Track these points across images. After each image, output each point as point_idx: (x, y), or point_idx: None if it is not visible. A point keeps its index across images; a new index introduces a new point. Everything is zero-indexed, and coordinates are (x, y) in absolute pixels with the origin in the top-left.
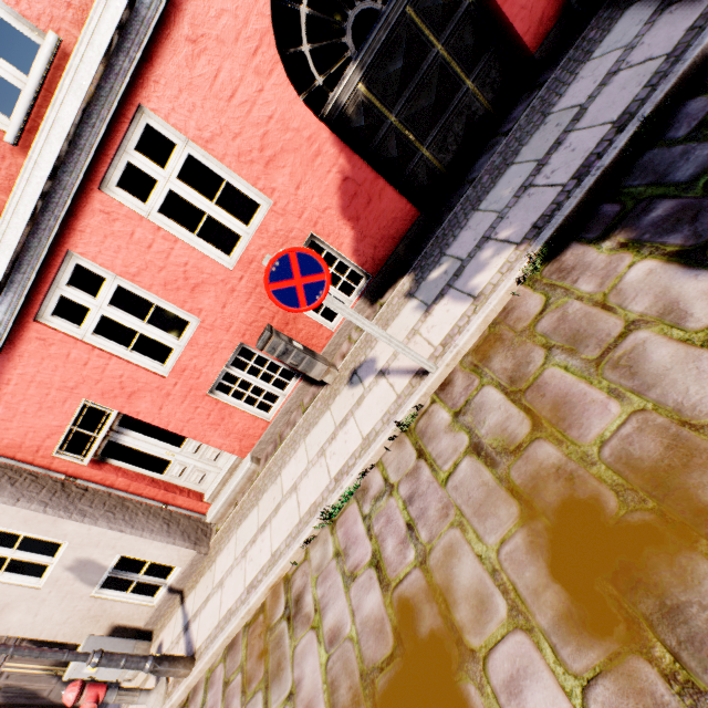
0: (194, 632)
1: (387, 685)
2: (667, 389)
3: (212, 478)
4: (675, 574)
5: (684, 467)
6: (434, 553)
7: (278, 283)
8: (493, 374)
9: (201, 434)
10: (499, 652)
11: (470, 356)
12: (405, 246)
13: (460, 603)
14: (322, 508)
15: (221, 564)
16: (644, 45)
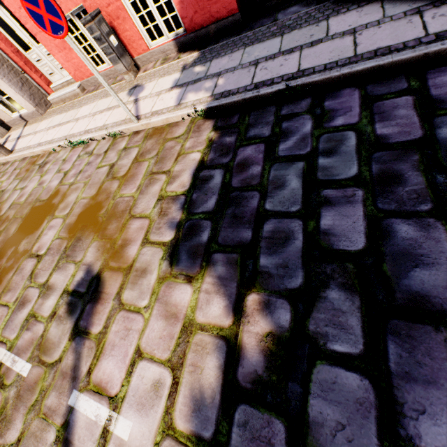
0: (18, 142)
1: (38, 206)
2: (142, 198)
3: (58, 78)
4: (88, 234)
5: (117, 218)
6: (74, 185)
7: (30, 5)
8: (144, 146)
9: (49, 47)
10: (57, 220)
11: (152, 130)
12: (216, 29)
13: (64, 203)
14: (72, 138)
15: (42, 125)
16: (376, 31)
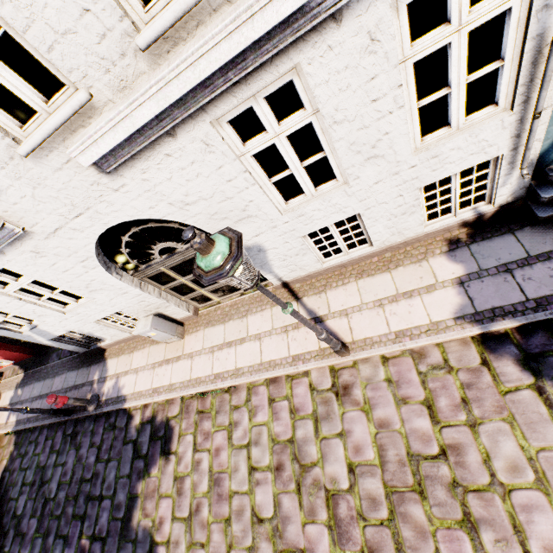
0: None
1: None
2: None
3: None
4: None
5: None
6: None
7: None
8: None
9: None
10: None
11: None
12: (30, 360)
13: None
14: None
15: None
16: None
